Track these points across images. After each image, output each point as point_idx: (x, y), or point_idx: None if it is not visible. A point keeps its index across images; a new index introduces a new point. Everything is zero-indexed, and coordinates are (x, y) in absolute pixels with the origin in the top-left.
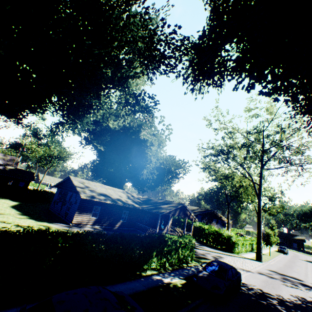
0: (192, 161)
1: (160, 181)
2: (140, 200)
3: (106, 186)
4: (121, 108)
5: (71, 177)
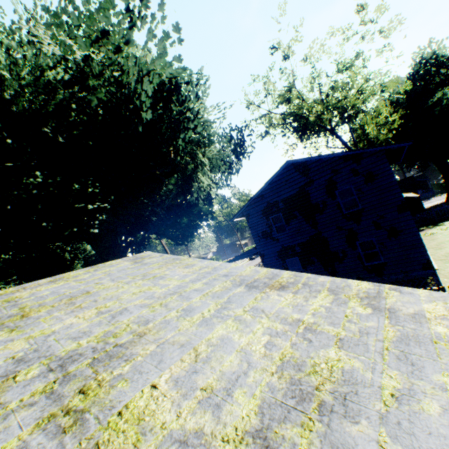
0: None
1: None
2: None
3: None
4: None
5: None
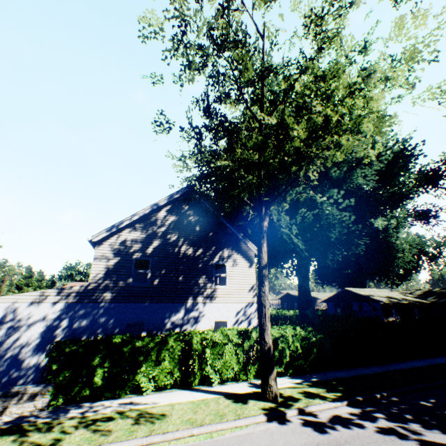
0: (442, 229)
1: (413, 268)
2: (415, 295)
3: (374, 290)
4: (402, 222)
5: (348, 289)
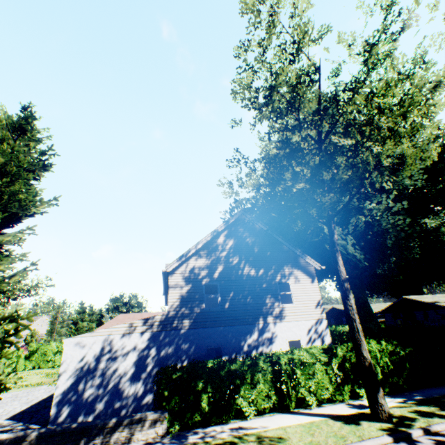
0: None
1: None
2: None
3: (437, 295)
4: None
5: (406, 297)
